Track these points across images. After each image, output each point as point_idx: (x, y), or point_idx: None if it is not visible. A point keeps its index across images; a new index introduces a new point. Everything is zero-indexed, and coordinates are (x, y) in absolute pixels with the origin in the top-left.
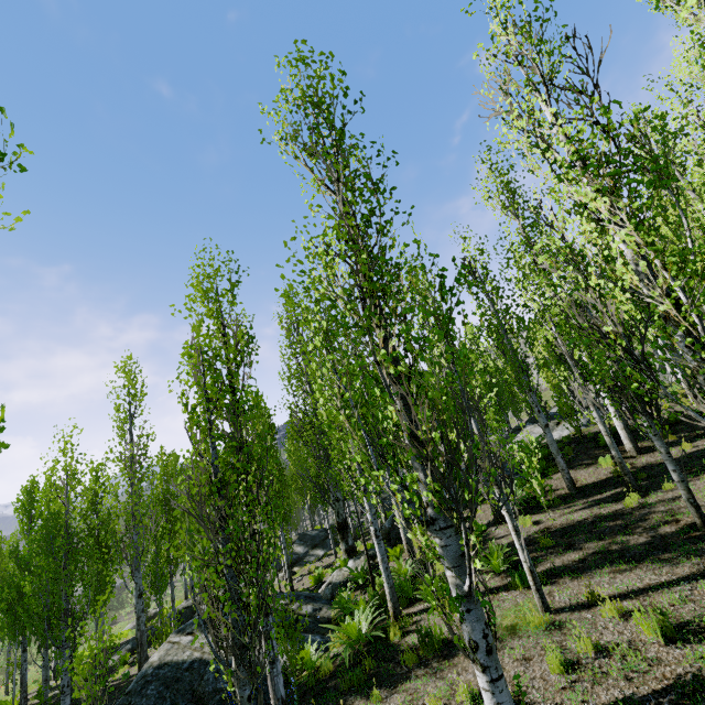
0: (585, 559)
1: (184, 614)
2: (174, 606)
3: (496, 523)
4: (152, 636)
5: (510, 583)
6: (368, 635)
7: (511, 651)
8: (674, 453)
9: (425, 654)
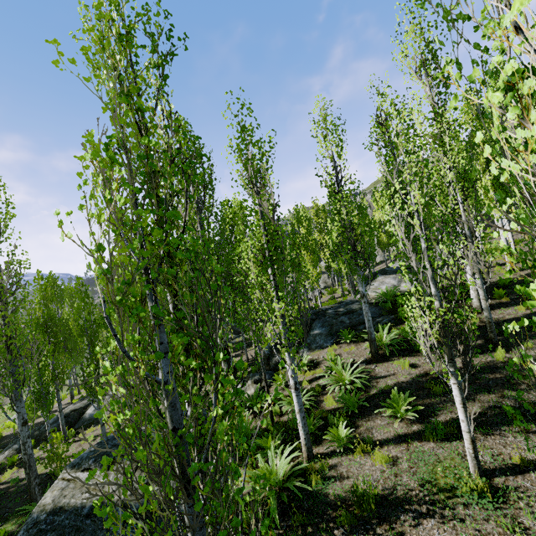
0: (485, 412)
1: (72, 416)
2: (62, 415)
3: (373, 361)
4: (40, 435)
5: (419, 431)
6: (294, 488)
7: (465, 525)
8: (512, 312)
9: (360, 514)
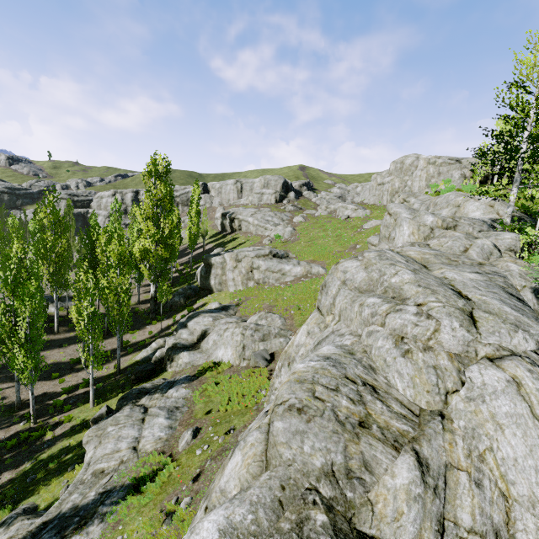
0: (1, 378)
1: None
2: None
3: None
4: None
5: None
6: None
7: None
8: (67, 335)
9: None
